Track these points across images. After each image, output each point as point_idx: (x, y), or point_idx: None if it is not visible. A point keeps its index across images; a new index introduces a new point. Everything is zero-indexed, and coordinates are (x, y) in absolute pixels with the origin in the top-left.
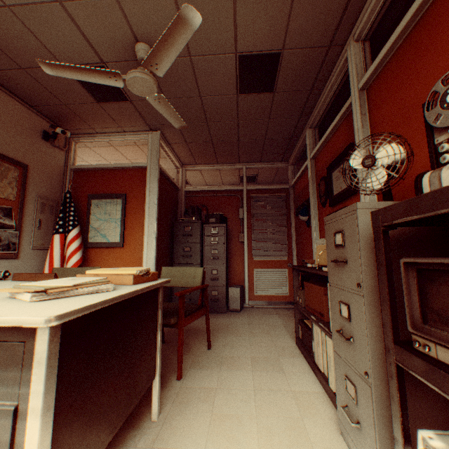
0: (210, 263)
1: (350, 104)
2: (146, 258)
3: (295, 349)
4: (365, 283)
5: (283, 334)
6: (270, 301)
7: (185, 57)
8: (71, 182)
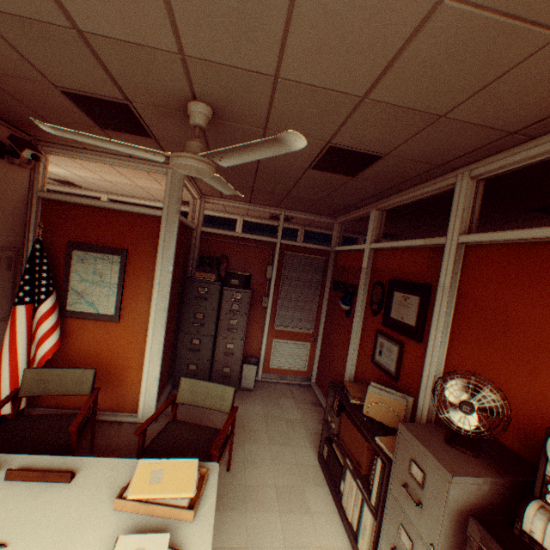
0: (226, 335)
1: (442, 244)
2: (152, 341)
3: (318, 469)
4: None
5: (304, 440)
6: (285, 375)
7: (258, 127)
8: (43, 226)
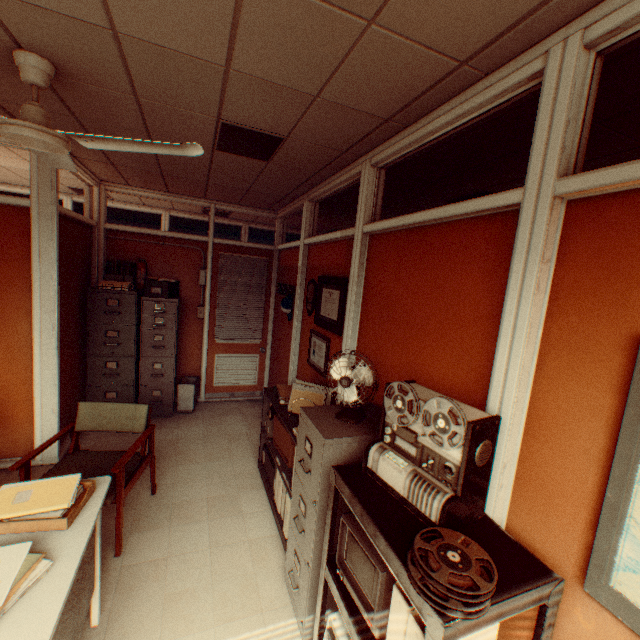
0: (152, 354)
1: (353, 235)
2: (41, 367)
3: (257, 475)
4: (320, 504)
5: (246, 452)
6: (234, 392)
7: (127, 93)
8: None
